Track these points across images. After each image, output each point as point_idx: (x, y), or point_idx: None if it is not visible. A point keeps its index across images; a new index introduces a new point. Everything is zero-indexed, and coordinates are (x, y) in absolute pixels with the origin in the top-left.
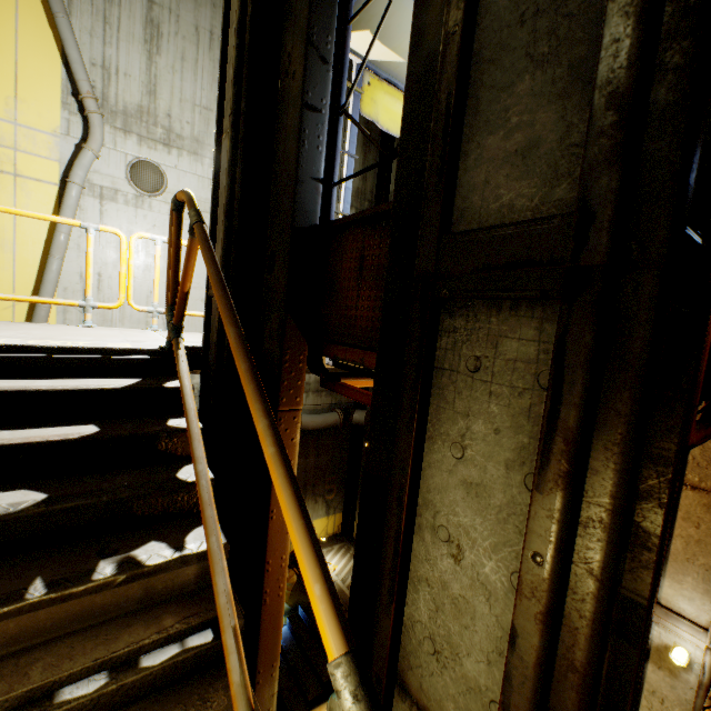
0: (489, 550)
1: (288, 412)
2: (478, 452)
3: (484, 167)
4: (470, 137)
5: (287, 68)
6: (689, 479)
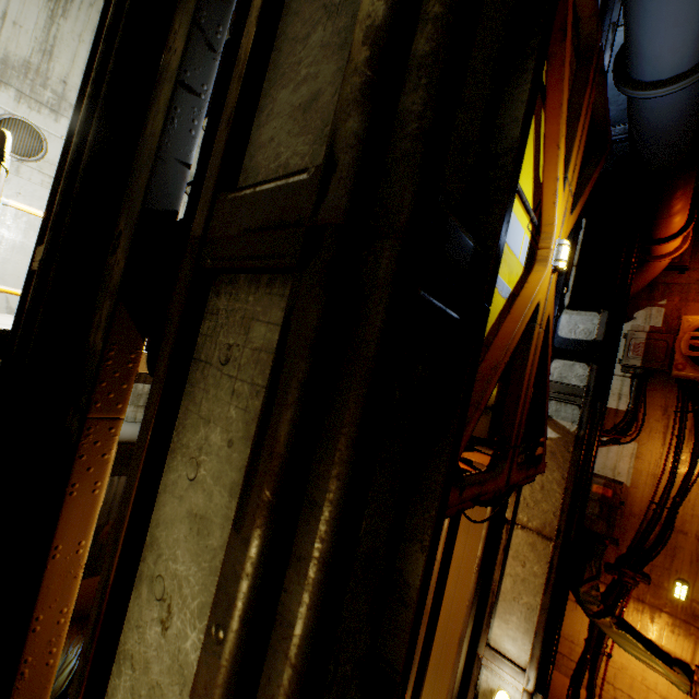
0: (195, 614)
1: (102, 421)
2: (209, 472)
3: (273, 122)
4: (268, 91)
5: (171, 44)
6: (520, 518)
